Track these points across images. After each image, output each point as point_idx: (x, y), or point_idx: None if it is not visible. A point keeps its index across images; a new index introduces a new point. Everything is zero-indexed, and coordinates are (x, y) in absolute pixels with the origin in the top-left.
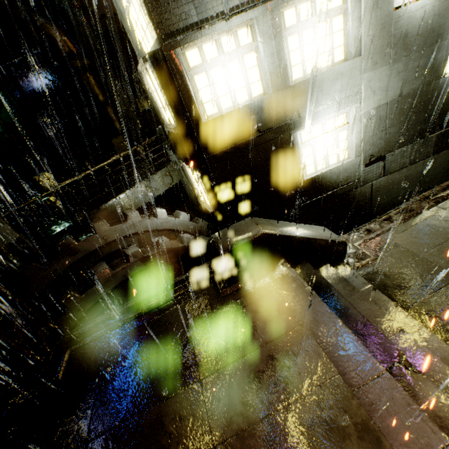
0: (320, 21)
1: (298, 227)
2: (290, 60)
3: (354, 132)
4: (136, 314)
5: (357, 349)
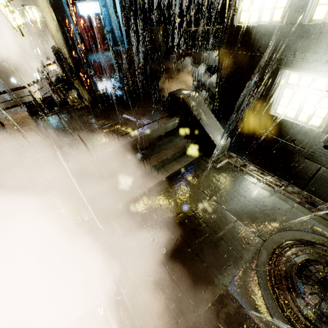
0: None
1: (209, 119)
2: None
3: None
4: (147, 93)
5: (139, 135)
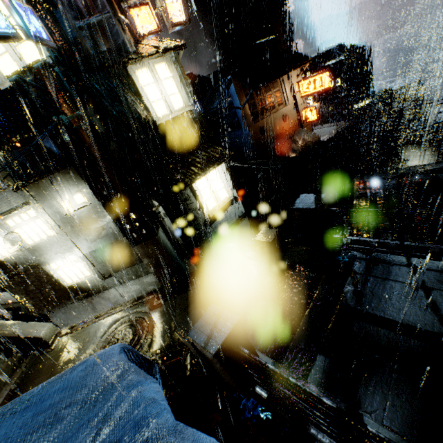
0: (29, 222)
1: (20, 326)
2: (22, 237)
3: (83, 263)
4: None
5: None
